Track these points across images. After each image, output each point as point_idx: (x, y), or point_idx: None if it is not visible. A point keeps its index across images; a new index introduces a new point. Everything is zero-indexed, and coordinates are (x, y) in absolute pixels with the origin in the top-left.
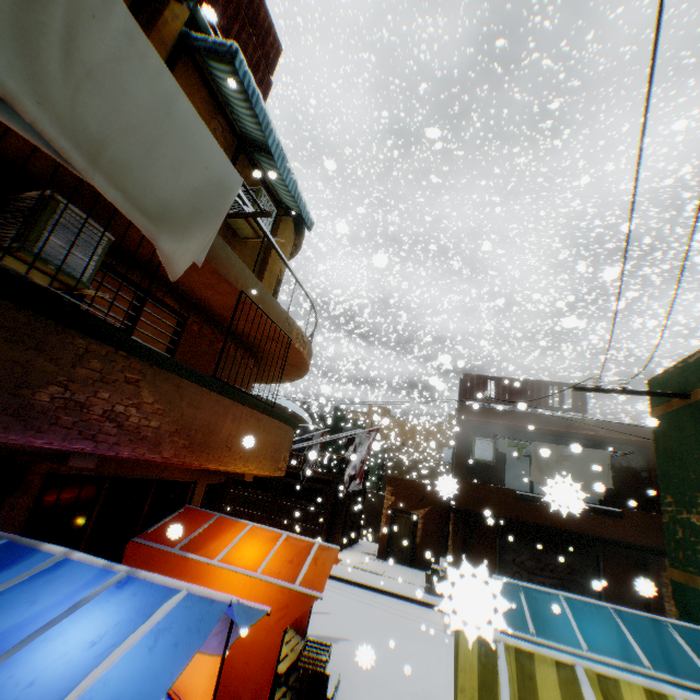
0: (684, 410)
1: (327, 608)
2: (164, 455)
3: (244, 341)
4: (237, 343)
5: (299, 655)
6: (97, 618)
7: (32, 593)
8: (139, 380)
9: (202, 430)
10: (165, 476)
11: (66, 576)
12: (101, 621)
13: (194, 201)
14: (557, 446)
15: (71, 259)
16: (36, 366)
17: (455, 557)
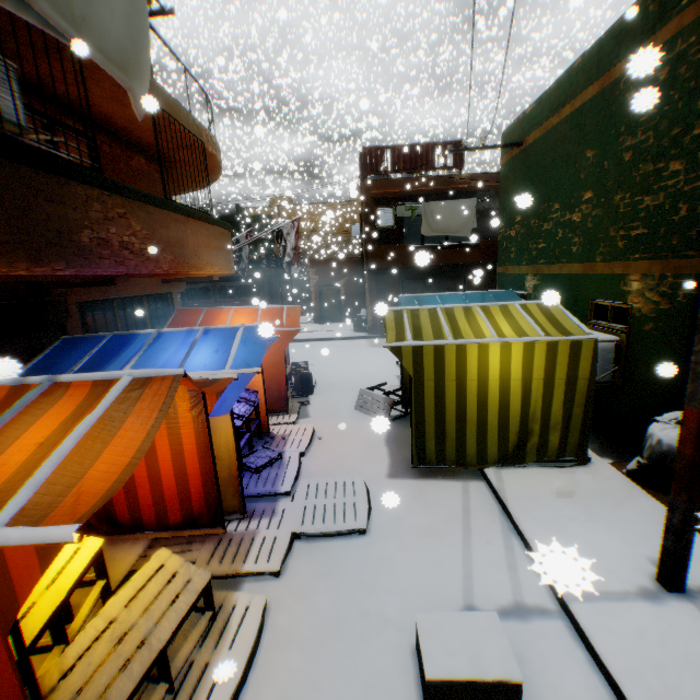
0: (519, 157)
1: (292, 356)
2: (164, 269)
3: (152, 154)
4: (147, 158)
5: (291, 370)
6: (208, 346)
7: (160, 348)
8: (125, 213)
9: (177, 246)
10: (149, 292)
11: (169, 339)
12: (211, 346)
13: (129, 33)
14: (440, 203)
15: (4, 105)
16: (70, 217)
17: (372, 304)
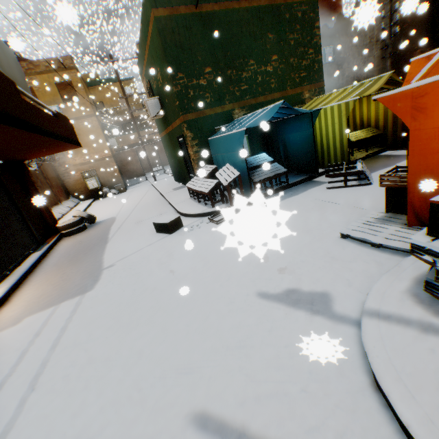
0: (193, 18)
1: None
2: None
3: None
4: None
5: None
6: None
7: None
8: None
9: None
10: None
11: None
12: None
13: None
14: None
15: None
16: None
17: None
